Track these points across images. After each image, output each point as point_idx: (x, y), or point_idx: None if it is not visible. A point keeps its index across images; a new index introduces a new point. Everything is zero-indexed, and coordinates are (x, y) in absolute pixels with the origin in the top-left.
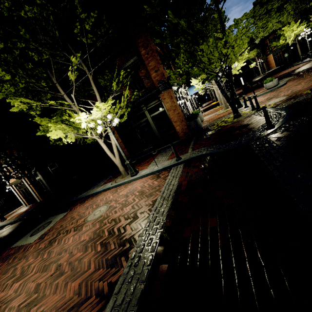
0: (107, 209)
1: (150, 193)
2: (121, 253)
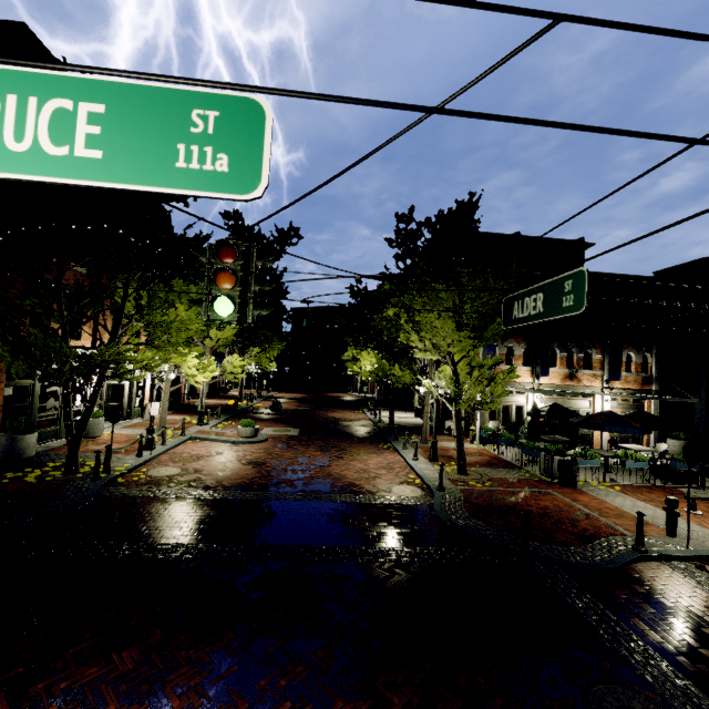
0: None
1: None
2: None
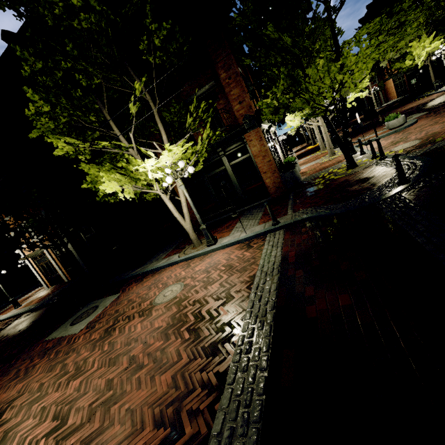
0: (182, 288)
1: (243, 267)
2: (222, 339)
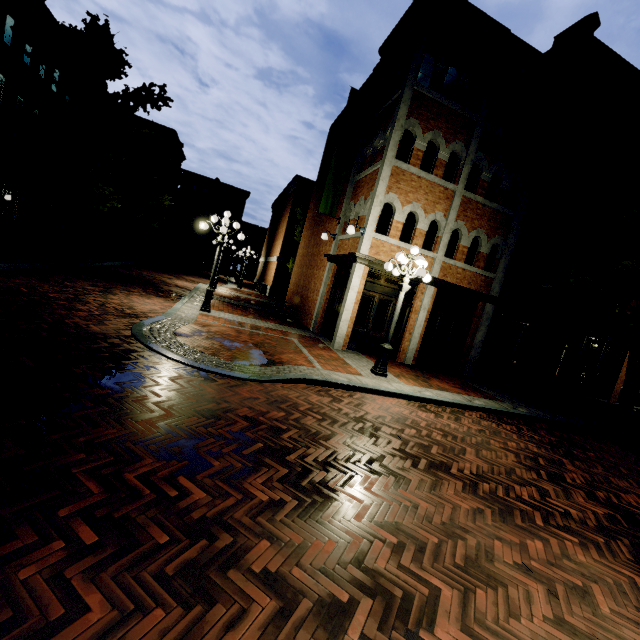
0: None
1: None
2: None
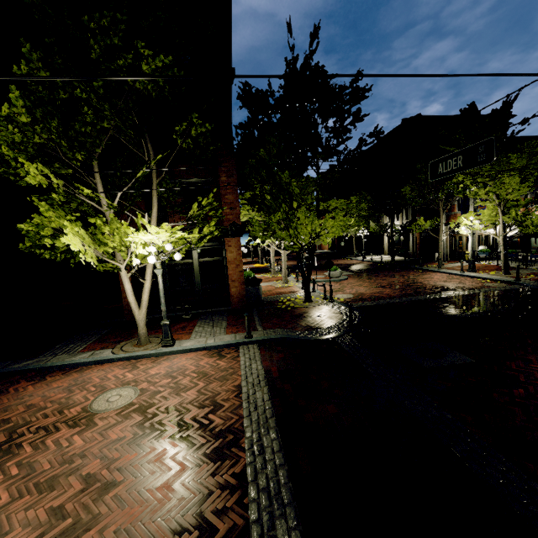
0: (139, 393)
1: (222, 376)
2: (226, 445)
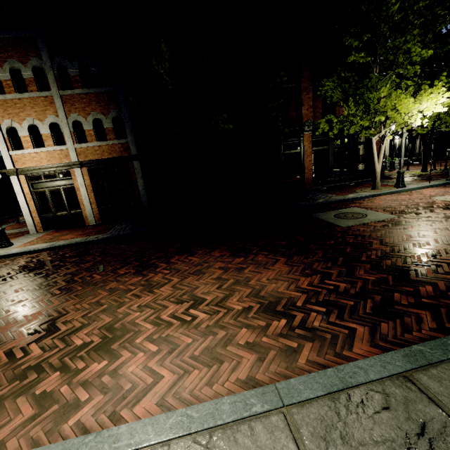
0: None
1: None
2: None
